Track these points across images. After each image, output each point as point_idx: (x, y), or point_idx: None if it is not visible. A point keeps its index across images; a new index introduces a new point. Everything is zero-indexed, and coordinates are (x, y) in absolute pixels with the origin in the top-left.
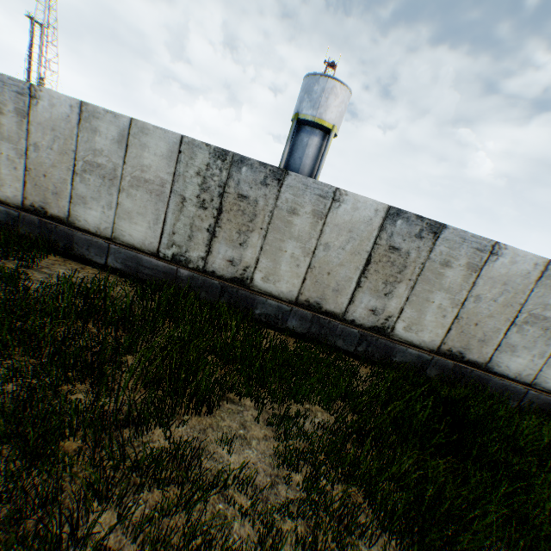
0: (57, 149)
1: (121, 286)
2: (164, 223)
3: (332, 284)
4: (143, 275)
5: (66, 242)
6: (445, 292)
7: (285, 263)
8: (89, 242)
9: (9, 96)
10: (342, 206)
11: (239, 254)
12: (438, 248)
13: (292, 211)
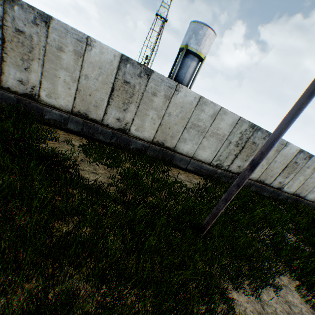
0: (180, 116)
1: (197, 179)
2: (218, 151)
3: (271, 174)
4: (201, 172)
5: (170, 158)
6: (303, 176)
7: (258, 167)
8: (181, 159)
9: (162, 87)
10: (286, 148)
11: (243, 164)
12: (308, 162)
13: None
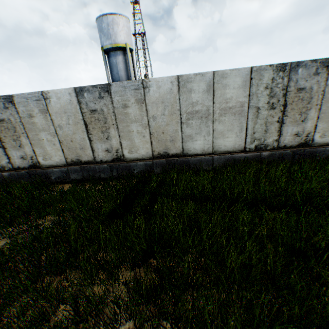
0: None
1: None
2: None
3: (78, 146)
4: None
5: None
6: (135, 122)
7: (48, 146)
8: None
9: None
10: (51, 100)
11: (24, 152)
12: (115, 99)
13: (30, 116)
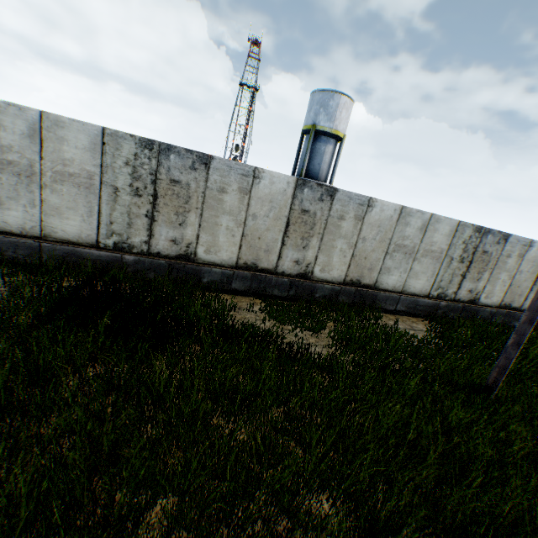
0: (377, 239)
1: (417, 322)
2: (436, 275)
3: (518, 292)
4: (417, 311)
5: (371, 301)
6: None
7: (497, 286)
8: (386, 297)
9: (351, 207)
10: (531, 249)
11: (475, 285)
12: None
13: (507, 256)
